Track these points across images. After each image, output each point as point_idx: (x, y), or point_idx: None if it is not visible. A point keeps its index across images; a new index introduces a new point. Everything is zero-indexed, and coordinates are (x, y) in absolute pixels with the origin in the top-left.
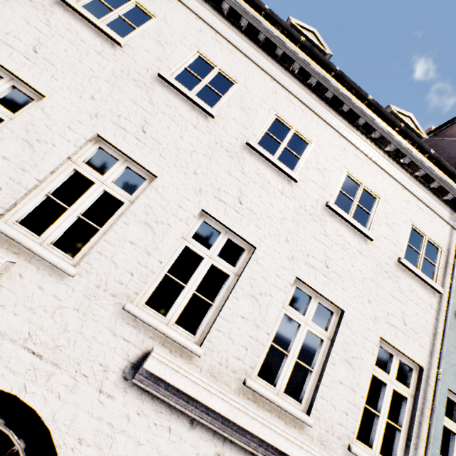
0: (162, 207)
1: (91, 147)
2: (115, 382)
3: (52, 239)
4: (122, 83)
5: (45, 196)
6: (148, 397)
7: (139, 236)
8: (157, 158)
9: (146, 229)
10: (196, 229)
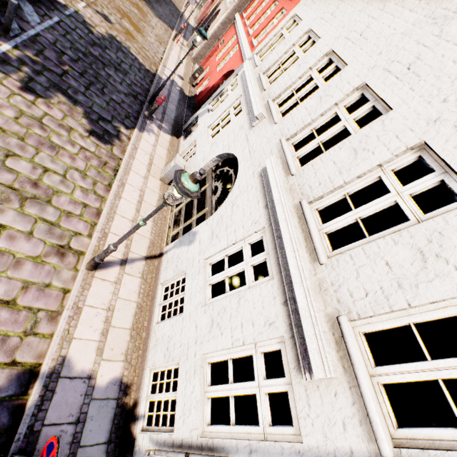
0: (336, 85)
1: (325, 60)
2: (258, 172)
3: (281, 110)
4: (369, 6)
5: (292, 91)
6: (262, 184)
7: (311, 105)
8: (356, 52)
9: (317, 101)
10: (351, 100)
